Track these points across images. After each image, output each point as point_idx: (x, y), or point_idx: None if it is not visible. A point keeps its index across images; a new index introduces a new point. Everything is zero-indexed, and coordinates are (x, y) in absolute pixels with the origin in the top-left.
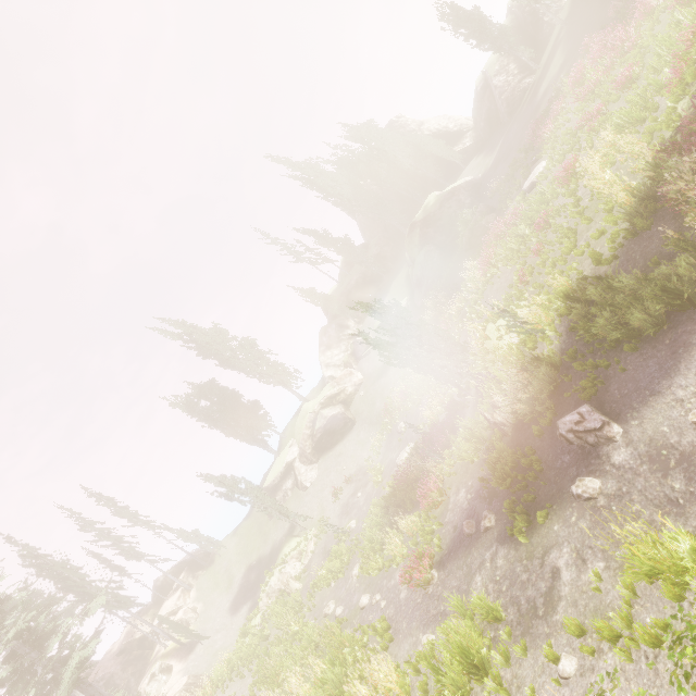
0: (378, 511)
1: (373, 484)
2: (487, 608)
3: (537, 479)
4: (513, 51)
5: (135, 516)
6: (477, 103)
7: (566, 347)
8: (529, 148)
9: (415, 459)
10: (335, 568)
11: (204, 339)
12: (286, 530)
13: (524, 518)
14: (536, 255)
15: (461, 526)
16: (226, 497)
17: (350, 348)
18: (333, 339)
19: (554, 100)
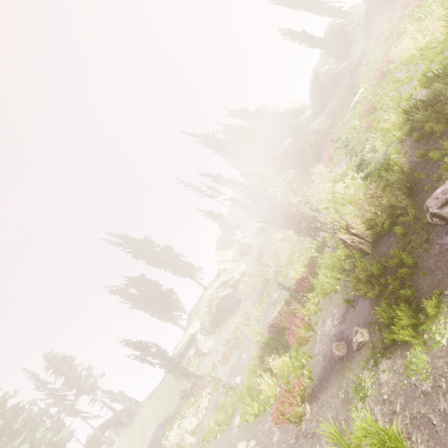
0: (257, 363)
1: (254, 345)
2: (379, 435)
3: (412, 275)
4: (331, 48)
5: (78, 378)
6: (312, 90)
7: (413, 157)
8: (349, 92)
9: (284, 308)
10: (221, 420)
11: (138, 246)
12: (188, 390)
13: (407, 314)
14: (368, 129)
15: (331, 353)
16: (141, 359)
17: (237, 248)
18: (225, 243)
19: (363, 60)
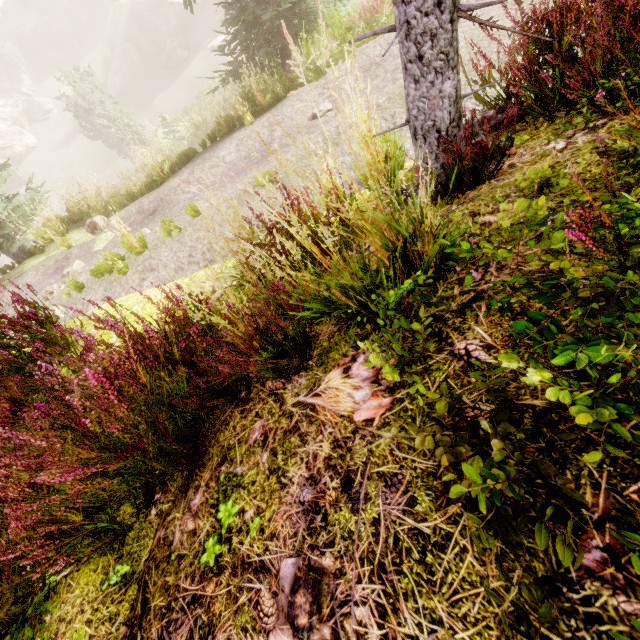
0: None
1: None
2: None
3: None
4: None
5: None
6: None
7: None
8: (223, 15)
9: None
10: None
11: None
12: None
13: None
14: (197, 99)
15: None
16: None
17: (22, 105)
18: None
19: None
